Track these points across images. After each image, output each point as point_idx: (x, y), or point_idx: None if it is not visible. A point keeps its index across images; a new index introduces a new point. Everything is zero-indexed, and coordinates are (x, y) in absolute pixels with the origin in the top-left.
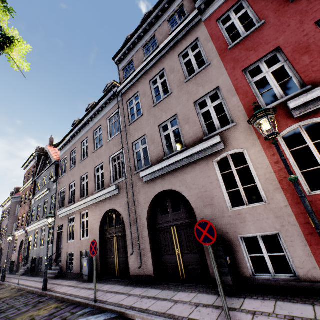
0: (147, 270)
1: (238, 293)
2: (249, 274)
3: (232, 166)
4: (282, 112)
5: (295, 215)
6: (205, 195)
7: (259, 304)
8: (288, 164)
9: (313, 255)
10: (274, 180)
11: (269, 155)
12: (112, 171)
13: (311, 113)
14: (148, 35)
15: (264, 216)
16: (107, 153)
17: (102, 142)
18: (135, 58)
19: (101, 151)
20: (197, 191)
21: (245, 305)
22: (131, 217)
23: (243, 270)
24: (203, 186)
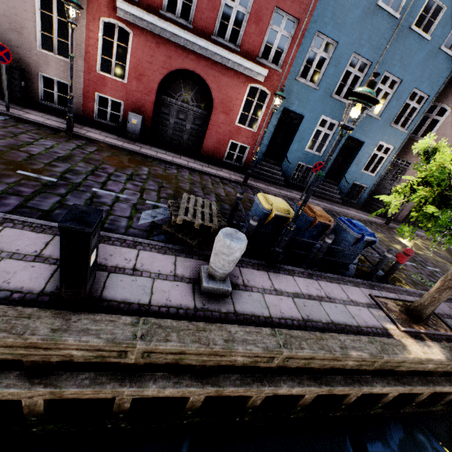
0: None
1: (24, 106)
2: (38, 99)
3: (54, 12)
4: (114, 2)
5: (84, 79)
6: (15, 19)
7: (36, 112)
8: (97, 46)
9: (83, 103)
10: (83, 50)
11: (88, 29)
12: None
13: (127, 22)
14: None
15: (65, 69)
16: None
17: None
18: None
19: None
20: (6, 8)
21: (26, 110)
22: None
23: (35, 96)
24: (14, 8)
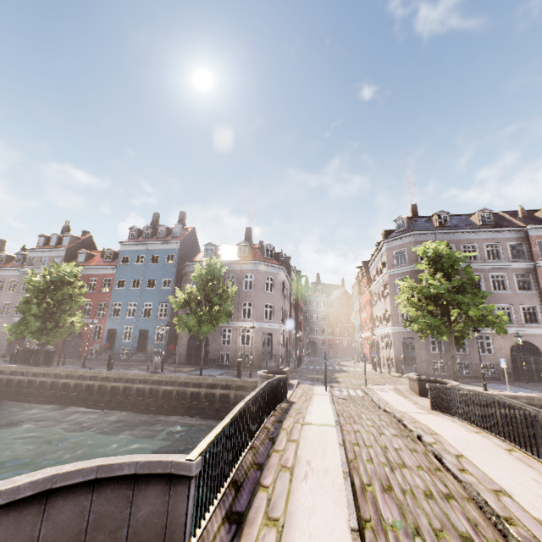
0: (3, 351)
1: None
2: None
3: None
4: None
5: None
6: None
7: None
8: None
9: None
10: None
11: None
12: (3, 309)
13: None
14: (46, 255)
15: None
16: (3, 298)
17: (3, 290)
18: (37, 259)
19: (0, 295)
20: None
21: None
22: (4, 332)
23: None
24: None
